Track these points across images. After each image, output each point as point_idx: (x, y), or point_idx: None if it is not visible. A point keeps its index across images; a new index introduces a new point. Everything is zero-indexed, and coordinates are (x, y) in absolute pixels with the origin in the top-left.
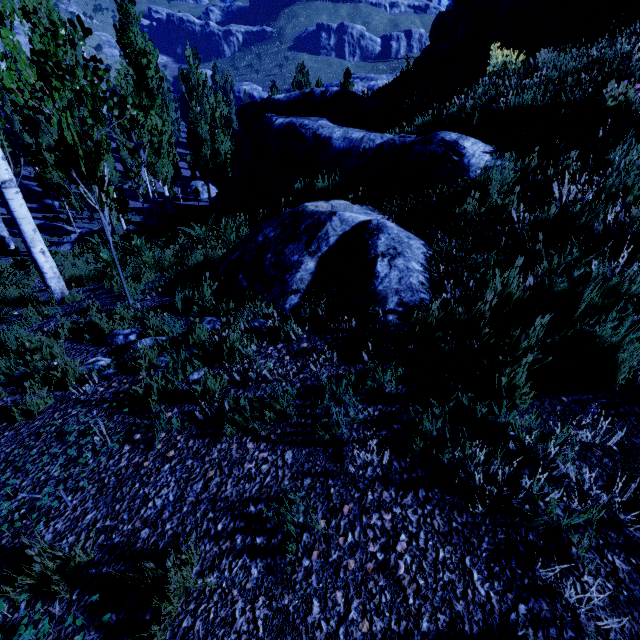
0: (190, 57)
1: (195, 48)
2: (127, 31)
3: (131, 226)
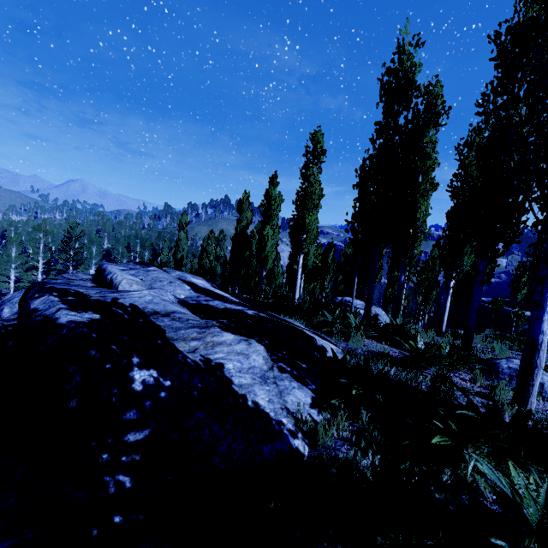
0: None
1: None
2: None
3: None
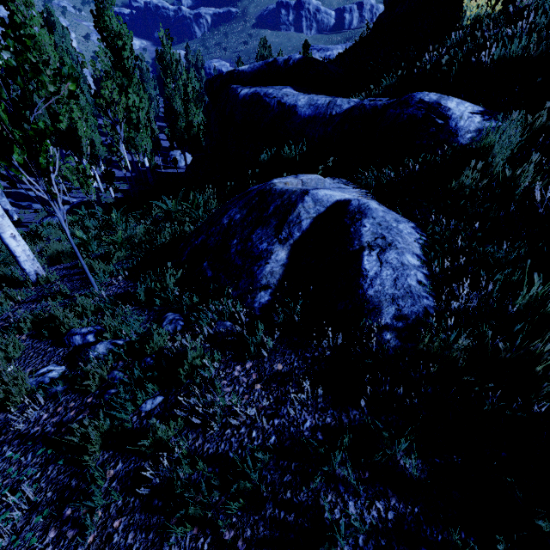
0: (163, 38)
1: (167, 29)
2: (103, 15)
3: (119, 194)
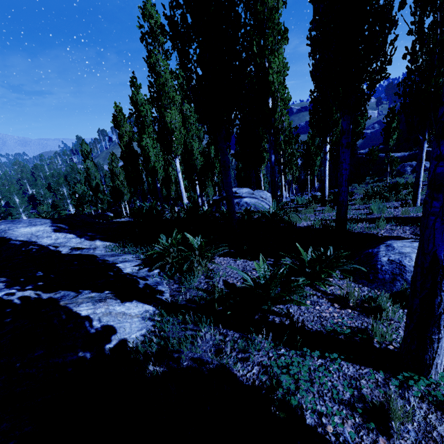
0: None
1: None
2: None
3: None
